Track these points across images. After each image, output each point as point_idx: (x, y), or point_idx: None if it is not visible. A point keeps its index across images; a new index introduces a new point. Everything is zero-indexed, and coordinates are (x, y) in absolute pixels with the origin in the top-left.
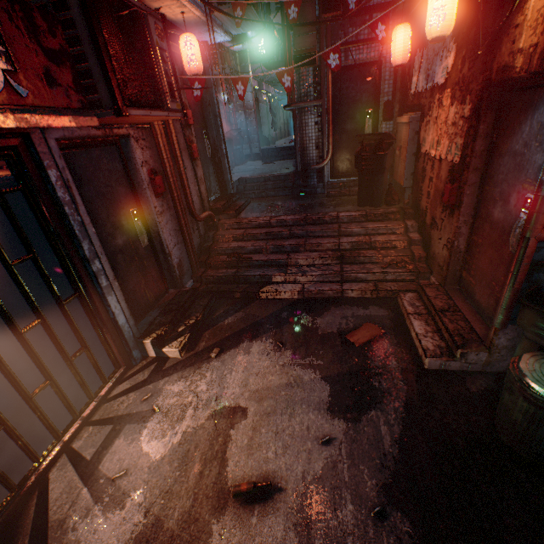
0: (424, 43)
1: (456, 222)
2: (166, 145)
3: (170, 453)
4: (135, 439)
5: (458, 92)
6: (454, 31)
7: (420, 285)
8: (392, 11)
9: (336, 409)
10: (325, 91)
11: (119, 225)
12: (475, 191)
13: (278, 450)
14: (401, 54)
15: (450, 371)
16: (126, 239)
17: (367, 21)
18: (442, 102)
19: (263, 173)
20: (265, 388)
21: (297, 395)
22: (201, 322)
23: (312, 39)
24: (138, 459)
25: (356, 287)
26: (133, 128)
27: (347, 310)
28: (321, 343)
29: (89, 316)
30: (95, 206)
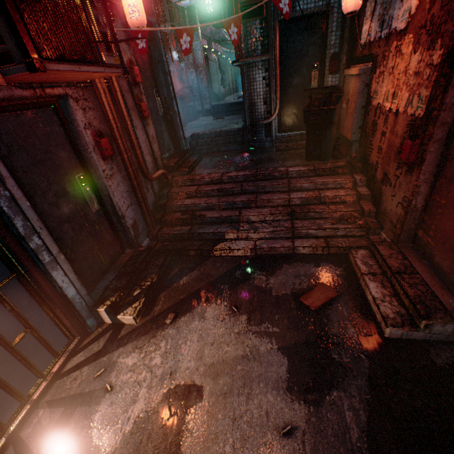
0: None
1: (415, 180)
2: (111, 105)
3: (121, 446)
4: (85, 426)
5: (424, 36)
6: None
7: (372, 242)
8: None
9: (295, 388)
10: (272, 45)
11: (63, 193)
12: (440, 148)
13: (236, 444)
14: (353, 0)
15: (412, 340)
16: (73, 206)
17: None
18: (401, 50)
19: (214, 129)
20: (221, 362)
21: (254, 371)
22: (157, 283)
23: None
24: (86, 453)
25: (307, 244)
26: (71, 87)
27: (299, 268)
28: (276, 307)
29: (32, 295)
30: (31, 175)
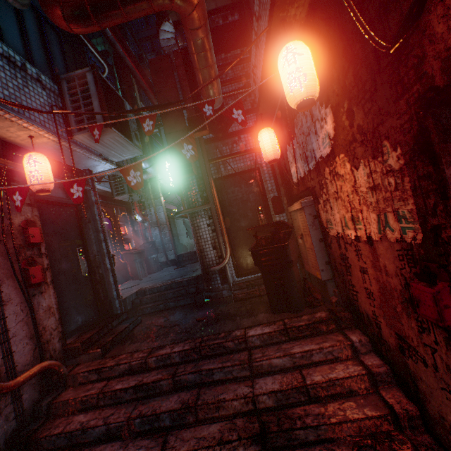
0: (291, 135)
1: None
2: None
3: None
4: None
5: (360, 147)
6: (320, 100)
7: None
8: (255, 128)
9: None
10: (211, 196)
11: None
12: None
13: None
14: (272, 150)
15: None
16: None
17: (237, 141)
18: (337, 172)
19: (167, 280)
20: None
21: None
22: None
23: None
24: None
25: None
26: None
27: None
28: None
29: None
30: None
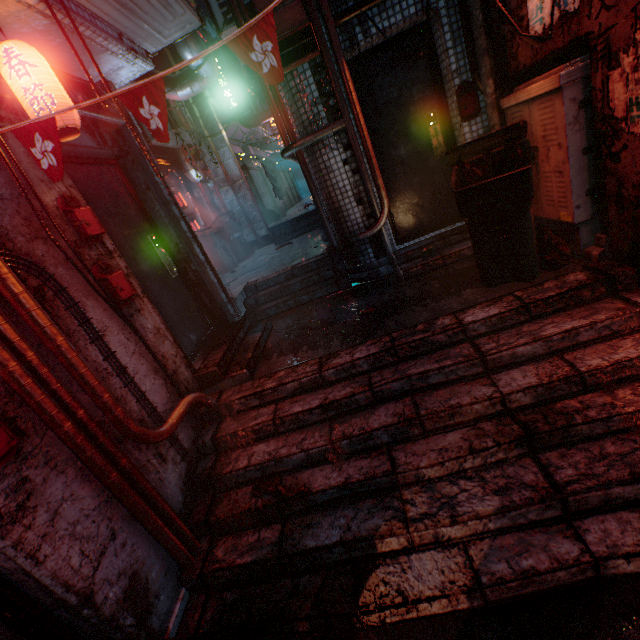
0: None
1: None
2: None
3: None
4: None
5: None
6: None
7: None
8: None
9: None
10: (344, 102)
11: None
12: None
13: None
14: None
15: None
16: None
17: None
18: None
19: (280, 266)
20: None
21: None
22: None
23: (295, 11)
24: None
25: (632, 541)
26: None
27: None
28: None
29: None
30: None
